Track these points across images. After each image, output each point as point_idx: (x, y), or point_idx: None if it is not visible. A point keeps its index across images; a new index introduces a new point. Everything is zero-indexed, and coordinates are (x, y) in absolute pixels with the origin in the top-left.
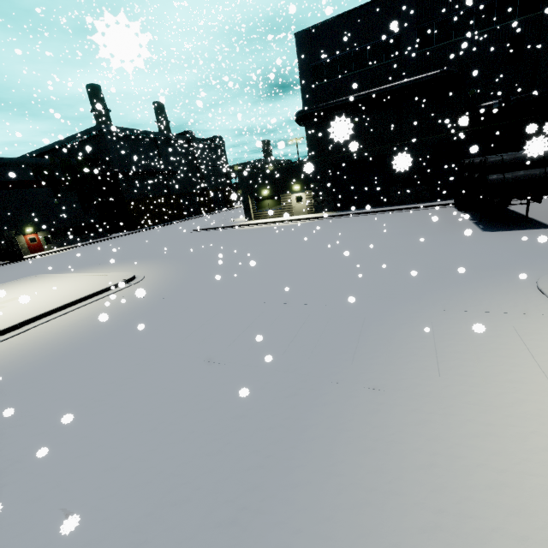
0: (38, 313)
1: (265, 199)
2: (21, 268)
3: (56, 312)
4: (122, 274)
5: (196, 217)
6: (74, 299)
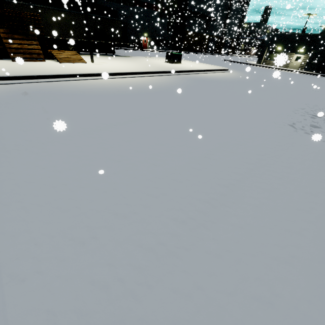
0: (210, 69)
1: (276, 53)
2: (150, 54)
3: (212, 71)
4: (221, 67)
5: (213, 54)
6: (216, 69)
